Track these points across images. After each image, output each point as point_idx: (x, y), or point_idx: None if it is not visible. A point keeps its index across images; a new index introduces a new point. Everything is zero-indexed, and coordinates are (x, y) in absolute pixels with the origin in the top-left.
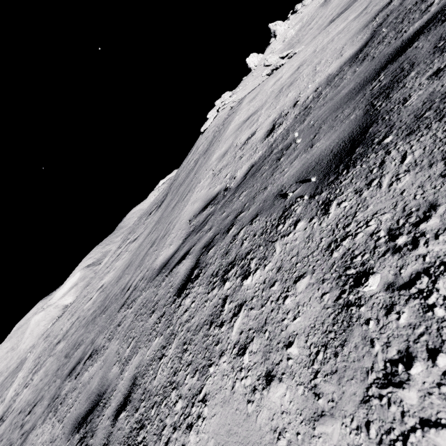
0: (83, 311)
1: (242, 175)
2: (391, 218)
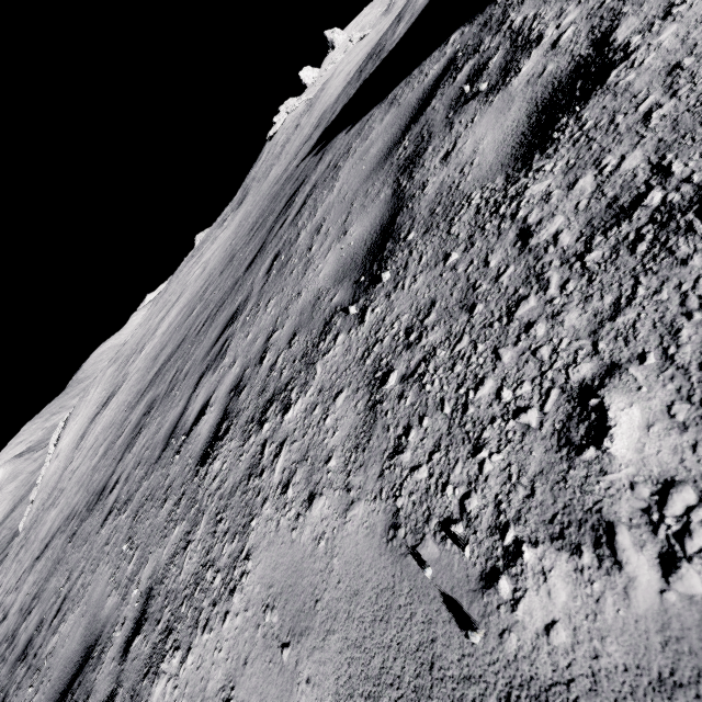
0: (189, 283)
1: None
2: None
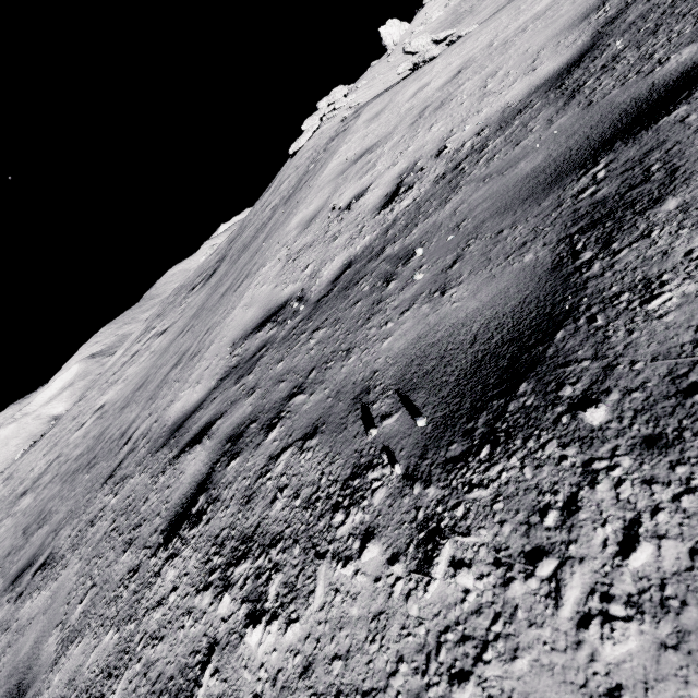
0: (67, 446)
1: (330, 276)
2: None
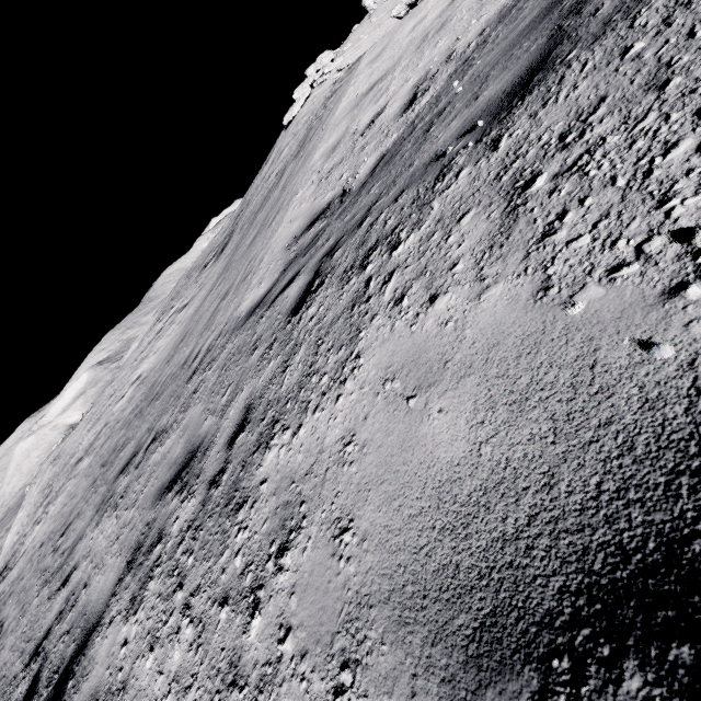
0: (113, 415)
1: (367, 171)
2: (563, 124)
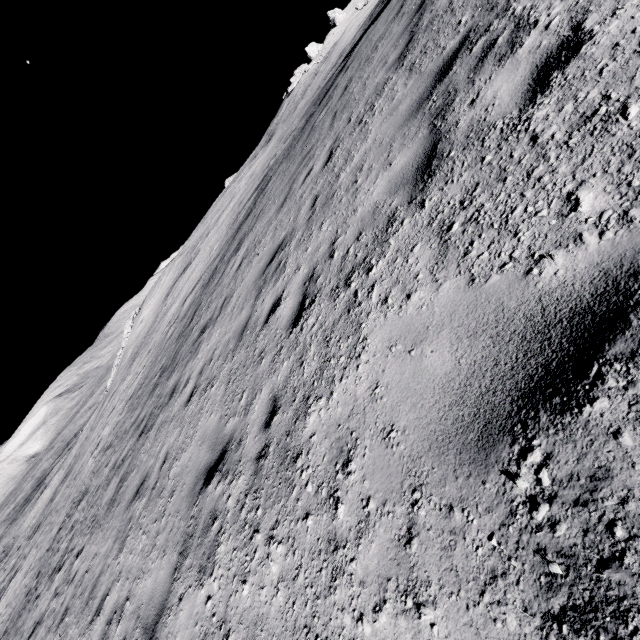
0: (238, 190)
1: None
2: None
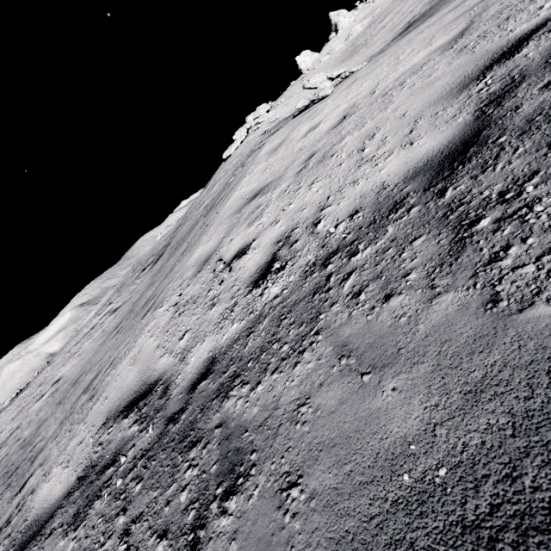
0: (26, 418)
1: (194, 370)
2: None
